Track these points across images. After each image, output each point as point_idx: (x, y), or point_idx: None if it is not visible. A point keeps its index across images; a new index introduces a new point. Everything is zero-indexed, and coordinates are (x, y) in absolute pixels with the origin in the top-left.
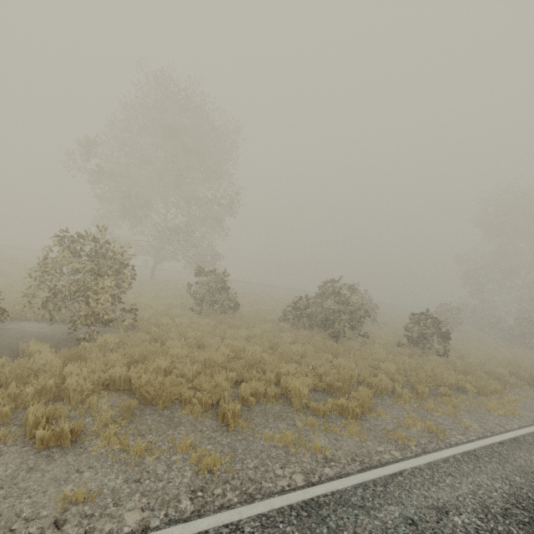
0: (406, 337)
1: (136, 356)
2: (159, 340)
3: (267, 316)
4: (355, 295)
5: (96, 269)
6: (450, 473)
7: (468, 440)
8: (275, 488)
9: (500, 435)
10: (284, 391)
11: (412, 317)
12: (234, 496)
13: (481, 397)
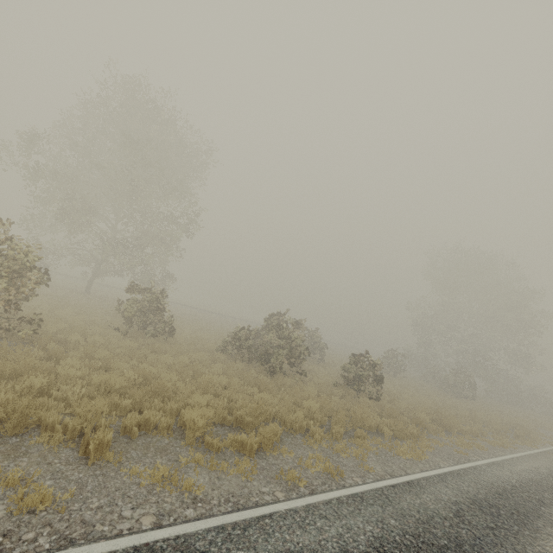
0: (343, 377)
1: (7, 372)
2: (55, 357)
3: (206, 345)
4: (298, 330)
5: None
6: (326, 515)
7: (363, 483)
8: (110, 532)
9: (396, 478)
10: (182, 423)
11: (351, 358)
12: (48, 541)
13: (395, 441)
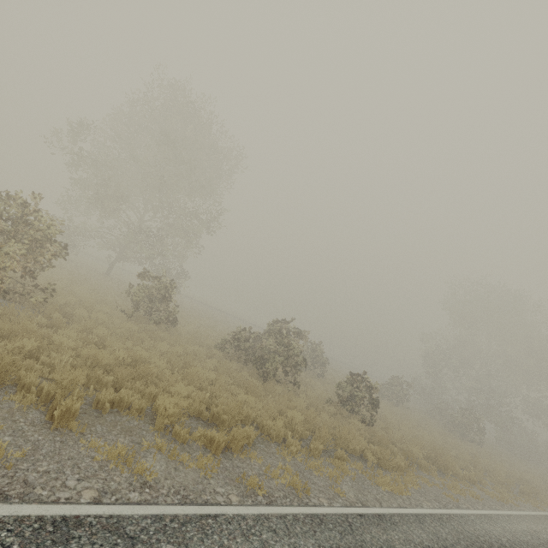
0: (337, 395)
1: (5, 331)
2: (56, 326)
3: (206, 340)
4: (298, 340)
5: (12, 233)
6: (276, 529)
7: (329, 505)
8: (48, 497)
9: (368, 508)
10: (156, 409)
11: (348, 376)
12: None
13: (378, 470)
